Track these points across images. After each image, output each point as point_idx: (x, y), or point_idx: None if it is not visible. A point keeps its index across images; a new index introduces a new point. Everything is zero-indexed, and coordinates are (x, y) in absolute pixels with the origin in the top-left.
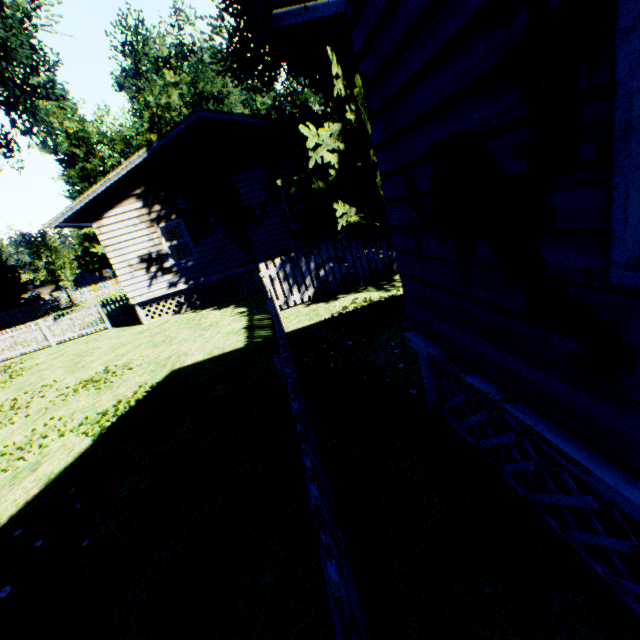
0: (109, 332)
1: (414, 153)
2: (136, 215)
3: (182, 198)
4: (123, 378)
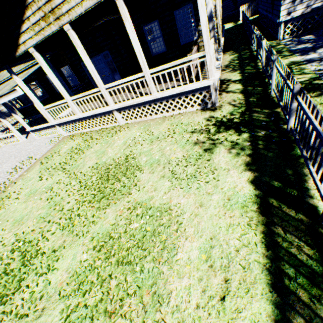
0: None
1: None
2: None
3: None
4: None
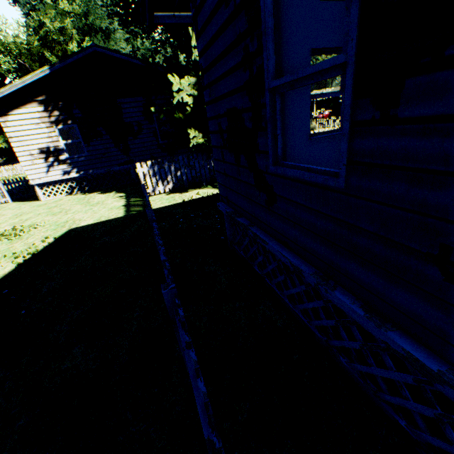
0: (10, 205)
1: (220, 111)
2: (38, 116)
3: (77, 109)
4: (30, 233)
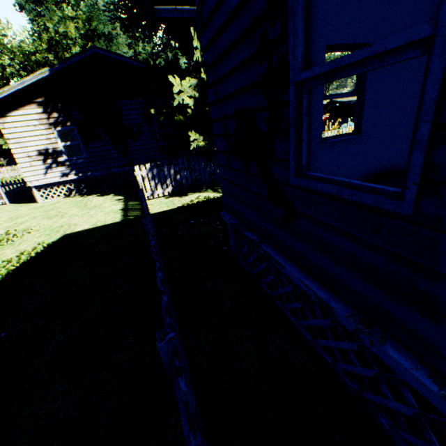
0: (7, 207)
1: (227, 112)
2: (37, 118)
3: (76, 111)
4: (23, 239)
